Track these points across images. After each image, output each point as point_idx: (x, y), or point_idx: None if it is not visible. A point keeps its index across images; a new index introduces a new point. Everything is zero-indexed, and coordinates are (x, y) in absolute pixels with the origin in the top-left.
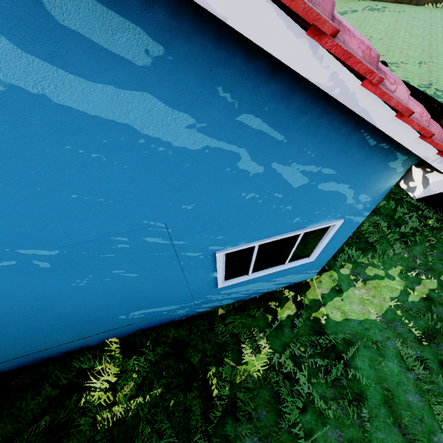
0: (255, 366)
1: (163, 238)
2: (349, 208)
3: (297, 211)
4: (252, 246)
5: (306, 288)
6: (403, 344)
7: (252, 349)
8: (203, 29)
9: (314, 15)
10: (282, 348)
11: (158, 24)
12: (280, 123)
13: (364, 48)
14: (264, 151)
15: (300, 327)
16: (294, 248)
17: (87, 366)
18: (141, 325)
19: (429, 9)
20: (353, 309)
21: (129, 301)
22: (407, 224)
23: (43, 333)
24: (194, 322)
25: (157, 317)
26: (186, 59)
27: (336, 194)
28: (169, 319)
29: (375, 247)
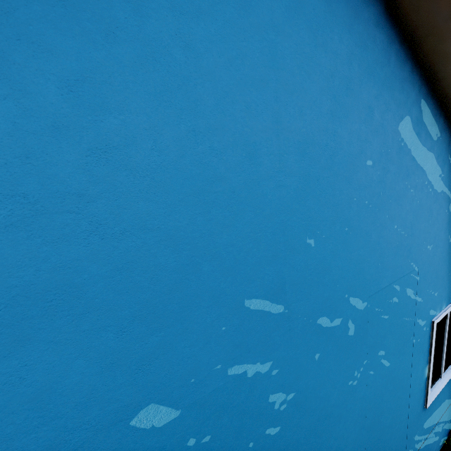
0: None
1: (413, 290)
2: None
3: None
4: (450, 310)
5: None
6: None
7: None
8: (448, 128)
9: None
10: None
11: (440, 125)
12: None
13: None
14: None
15: None
16: None
17: None
18: None
19: None
20: None
21: (366, 445)
22: None
23: None
24: None
25: None
26: (443, 140)
27: None
28: None
29: None
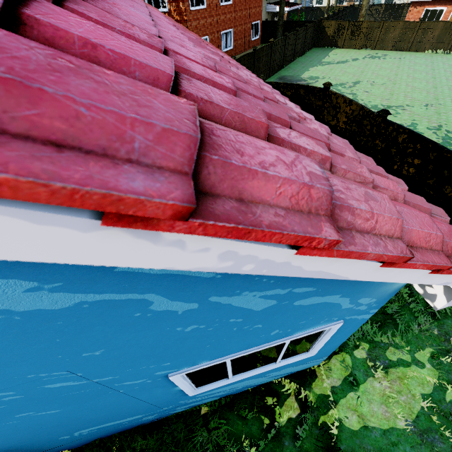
0: None
1: (74, 380)
2: (347, 311)
3: (272, 326)
4: (220, 362)
5: (312, 378)
6: None
7: None
8: None
9: (98, 197)
10: None
11: None
12: None
13: (295, 189)
14: (188, 290)
15: (305, 437)
16: (283, 350)
17: None
18: (98, 435)
19: (429, 55)
20: (373, 412)
21: (64, 427)
22: None
23: None
24: (168, 428)
25: (117, 427)
26: None
27: (324, 304)
28: (137, 424)
29: (396, 320)
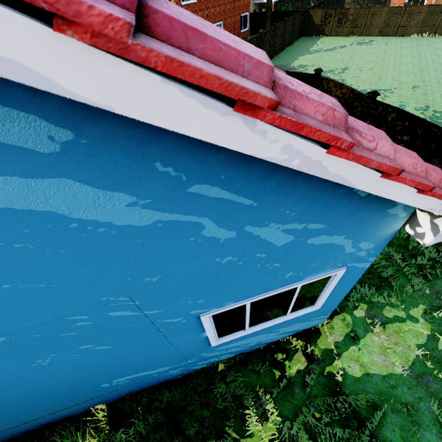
0: (262, 439)
1: (131, 310)
2: (350, 257)
3: (288, 266)
4: (242, 304)
5: (317, 336)
6: (441, 406)
7: (258, 417)
8: None
9: (238, 90)
10: (293, 414)
11: (57, 109)
12: (244, 188)
13: (324, 110)
14: (231, 217)
15: (313, 385)
16: (294, 300)
17: (69, 441)
18: (130, 389)
19: (415, 38)
20: (373, 361)
21: (108, 370)
22: (424, 255)
23: (13, 411)
24: (191, 382)
25: (147, 380)
26: (105, 140)
27: (331, 245)
28: (162, 379)
29: (391, 283)
